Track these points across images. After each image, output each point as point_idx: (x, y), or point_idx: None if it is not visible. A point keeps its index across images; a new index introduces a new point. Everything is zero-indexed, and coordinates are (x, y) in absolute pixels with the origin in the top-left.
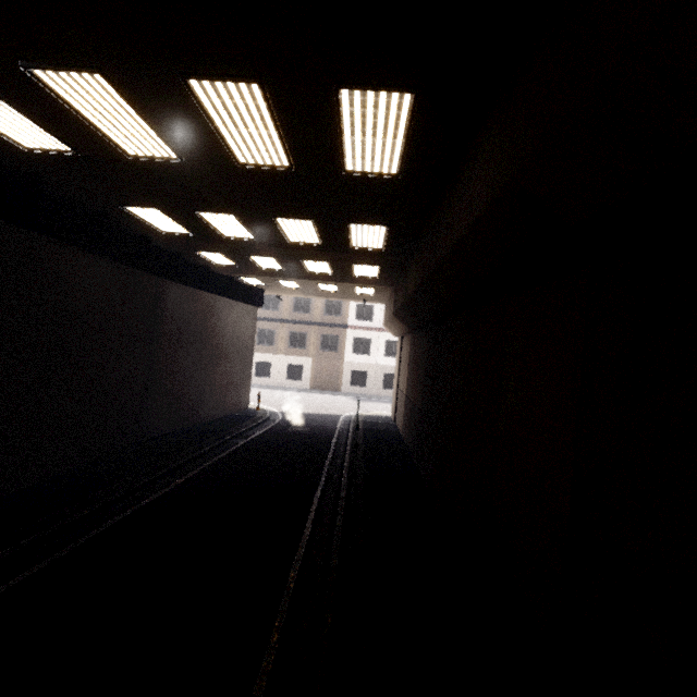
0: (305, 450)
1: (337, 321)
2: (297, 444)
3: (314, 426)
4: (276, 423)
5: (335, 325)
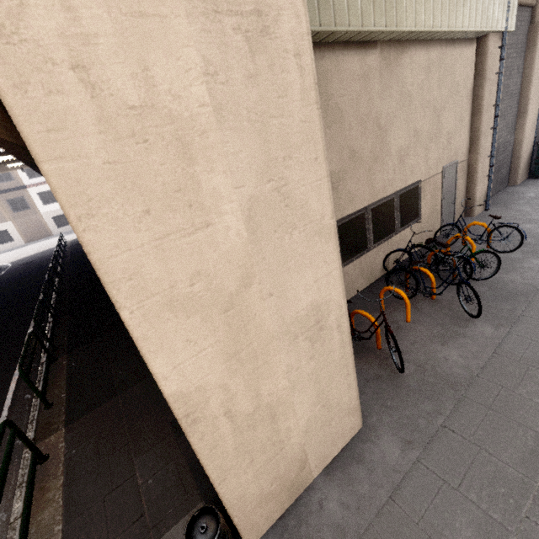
0: (36, 267)
1: (13, 185)
2: (30, 268)
3: (37, 258)
4: (9, 268)
5: (14, 188)
